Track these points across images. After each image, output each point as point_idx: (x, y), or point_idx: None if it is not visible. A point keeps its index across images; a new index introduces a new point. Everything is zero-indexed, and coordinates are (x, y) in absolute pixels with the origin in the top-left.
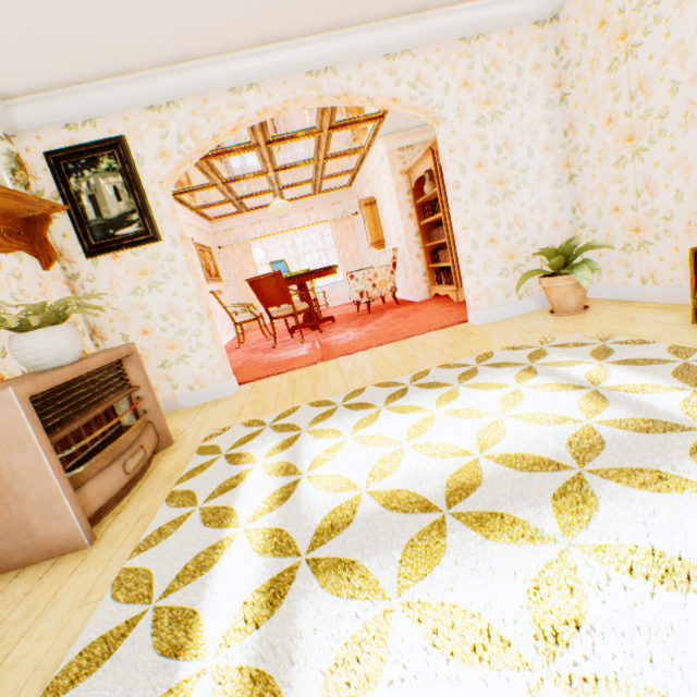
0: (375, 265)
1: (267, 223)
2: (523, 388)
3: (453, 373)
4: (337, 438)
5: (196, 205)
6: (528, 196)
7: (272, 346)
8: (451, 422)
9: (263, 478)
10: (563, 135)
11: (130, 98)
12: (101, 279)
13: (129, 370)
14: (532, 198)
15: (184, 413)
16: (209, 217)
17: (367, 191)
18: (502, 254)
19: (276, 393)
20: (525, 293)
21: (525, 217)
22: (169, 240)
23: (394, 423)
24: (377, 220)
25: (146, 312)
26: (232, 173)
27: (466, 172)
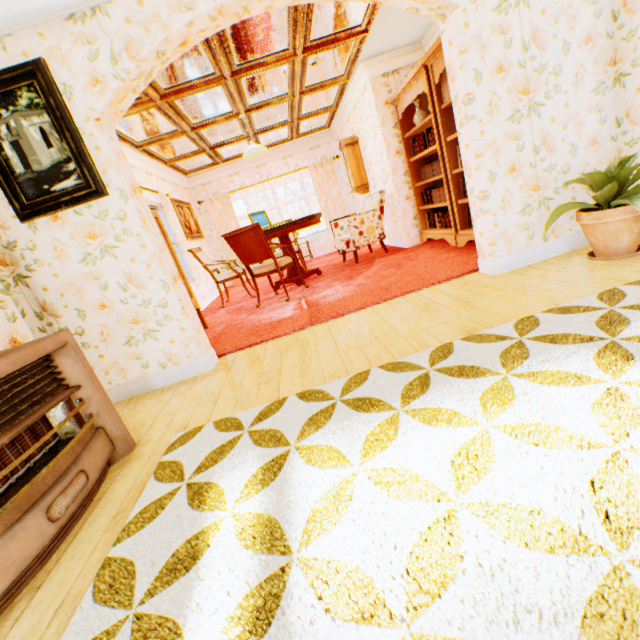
0: (358, 211)
1: (245, 174)
2: (620, 384)
3: (487, 349)
4: (340, 465)
5: (168, 157)
6: (561, 107)
7: (256, 306)
8: (521, 450)
9: (233, 548)
10: (611, 19)
11: (41, 4)
12: (43, 246)
13: (63, 367)
14: (565, 110)
15: (156, 396)
16: (185, 171)
17: (347, 130)
18: (525, 185)
19: (258, 372)
20: (552, 233)
21: (556, 135)
22: (117, 193)
23: (424, 442)
24: (359, 162)
25: (101, 282)
26: (200, 117)
27: (482, 80)
